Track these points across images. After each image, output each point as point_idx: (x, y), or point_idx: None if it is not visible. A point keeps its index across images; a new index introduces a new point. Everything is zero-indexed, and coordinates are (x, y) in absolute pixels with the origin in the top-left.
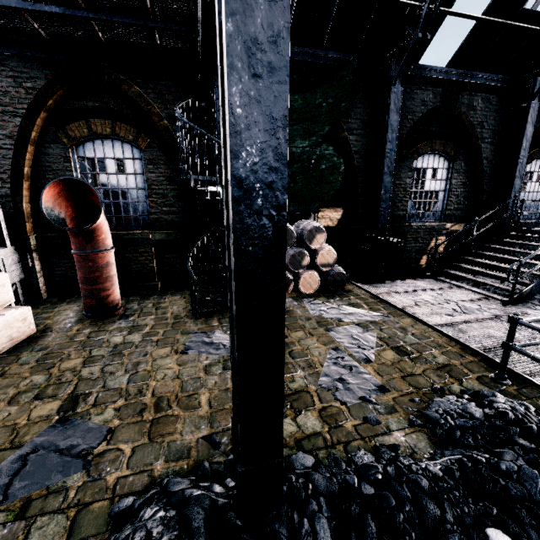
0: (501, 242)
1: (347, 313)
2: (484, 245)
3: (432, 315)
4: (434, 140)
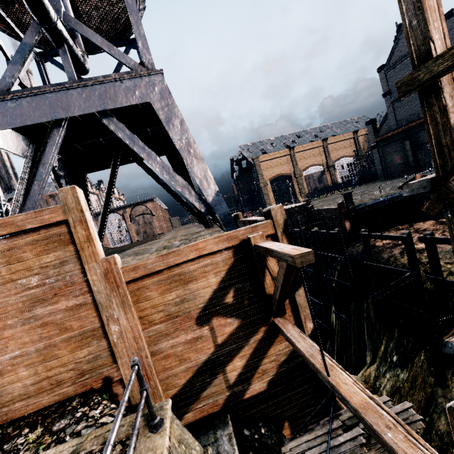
0: None
1: None
2: None
3: None
4: None
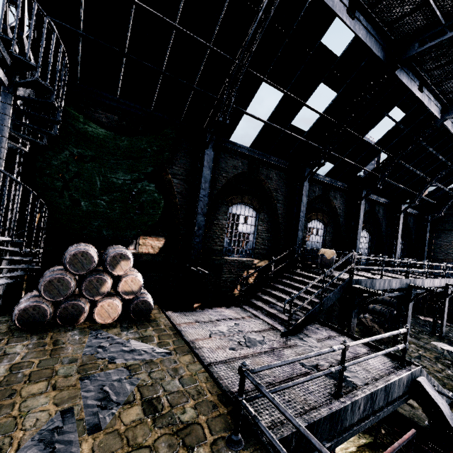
0: (293, 278)
1: (128, 350)
2: (280, 280)
3: (217, 349)
4: (243, 195)
